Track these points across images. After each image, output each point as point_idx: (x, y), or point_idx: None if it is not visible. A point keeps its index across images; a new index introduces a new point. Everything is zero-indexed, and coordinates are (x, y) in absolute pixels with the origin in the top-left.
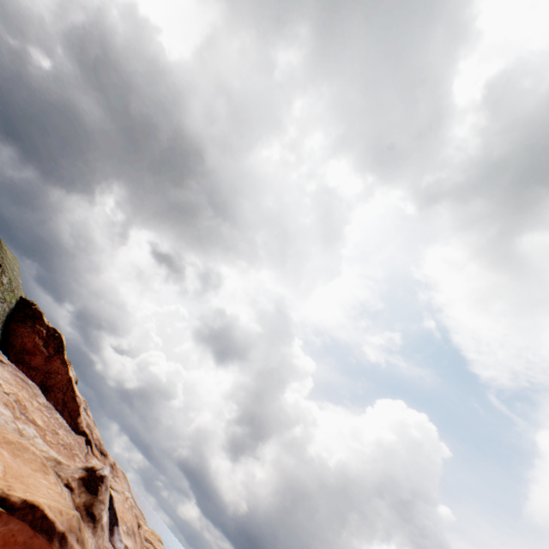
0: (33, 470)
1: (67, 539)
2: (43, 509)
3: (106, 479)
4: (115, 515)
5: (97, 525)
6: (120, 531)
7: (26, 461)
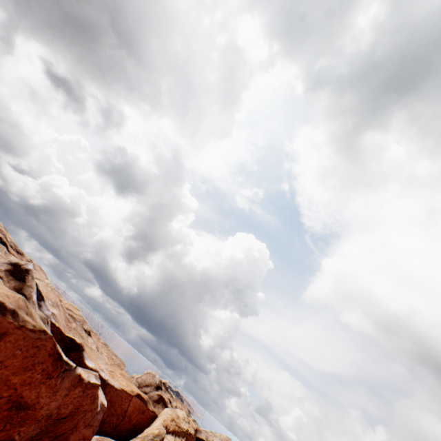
0: None
1: (18, 314)
2: None
3: (31, 271)
4: (41, 294)
5: (29, 301)
6: (47, 304)
7: None
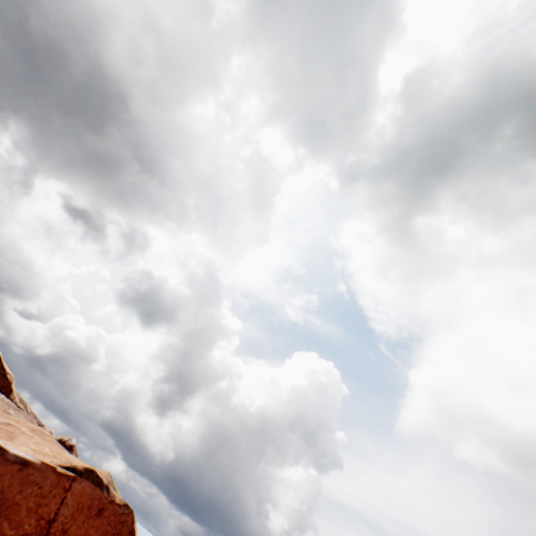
0: (58, 448)
1: (109, 489)
2: (96, 472)
3: (75, 447)
4: None
5: None
6: None
7: (50, 442)
